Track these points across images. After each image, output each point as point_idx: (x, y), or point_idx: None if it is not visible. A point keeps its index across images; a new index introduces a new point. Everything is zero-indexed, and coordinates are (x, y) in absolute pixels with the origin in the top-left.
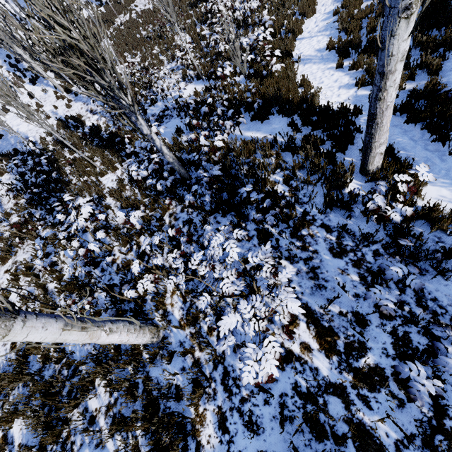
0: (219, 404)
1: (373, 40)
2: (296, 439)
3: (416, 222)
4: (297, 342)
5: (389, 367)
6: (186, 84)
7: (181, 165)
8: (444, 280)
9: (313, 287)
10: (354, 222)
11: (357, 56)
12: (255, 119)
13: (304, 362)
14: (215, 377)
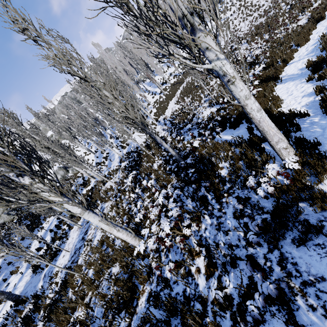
0: (152, 288)
1: None
2: (173, 320)
3: (309, 202)
4: (195, 266)
5: (237, 299)
6: (210, 108)
7: (181, 157)
8: (310, 251)
9: (215, 235)
10: (259, 197)
11: None
12: (231, 127)
13: (193, 278)
14: (155, 273)
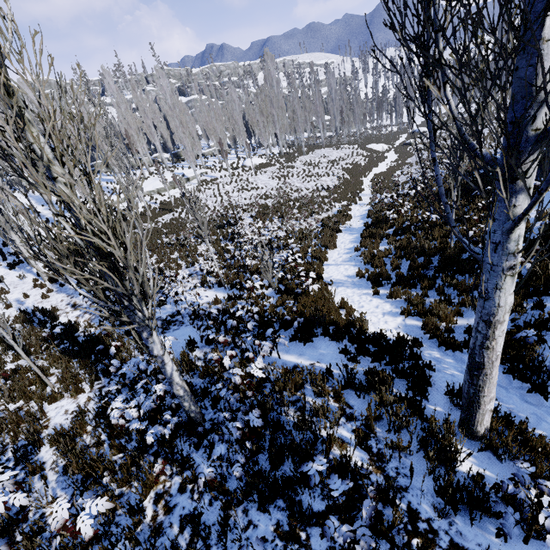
0: None
1: (402, 275)
2: None
3: None
4: None
5: None
6: (205, 289)
7: (194, 399)
8: None
9: None
10: (502, 539)
11: (390, 286)
12: (295, 340)
13: None
14: None
